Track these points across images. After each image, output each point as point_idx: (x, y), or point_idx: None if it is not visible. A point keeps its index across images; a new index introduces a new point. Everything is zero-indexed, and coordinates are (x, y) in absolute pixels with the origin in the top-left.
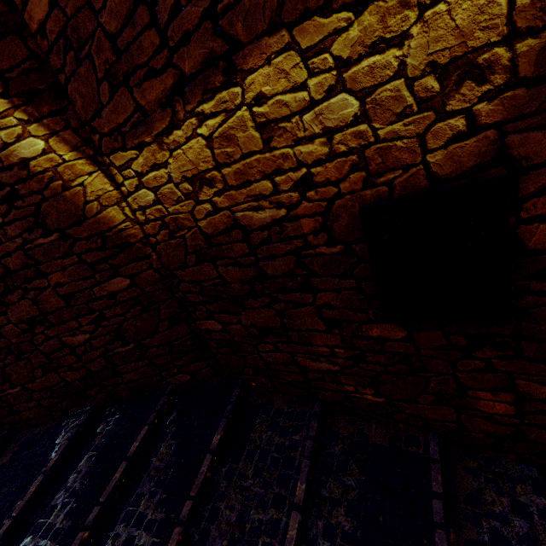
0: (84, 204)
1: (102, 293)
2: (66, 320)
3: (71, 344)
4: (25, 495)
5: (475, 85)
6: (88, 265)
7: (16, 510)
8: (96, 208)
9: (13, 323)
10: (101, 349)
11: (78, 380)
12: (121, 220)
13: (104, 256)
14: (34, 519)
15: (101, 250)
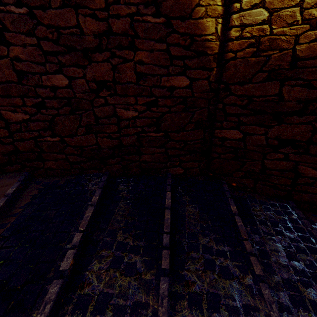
0: (195, 5)
1: (166, 84)
2: (128, 94)
3: (120, 116)
4: (82, 217)
5: None
6: (169, 56)
7: (82, 226)
8: (201, 13)
9: (85, 79)
10: (139, 128)
11: (108, 148)
12: (211, 32)
13: (184, 54)
14: (97, 237)
15: (185, 48)
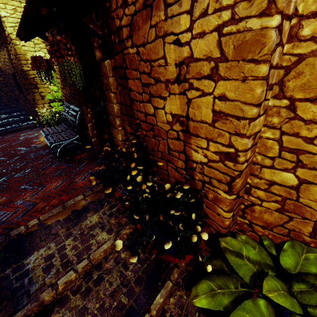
0: None
1: None
2: None
3: None
4: None
5: (10, 63)
6: None
7: None
8: None
9: None
10: None
11: None
12: (1, 66)
13: None
14: None
15: None
